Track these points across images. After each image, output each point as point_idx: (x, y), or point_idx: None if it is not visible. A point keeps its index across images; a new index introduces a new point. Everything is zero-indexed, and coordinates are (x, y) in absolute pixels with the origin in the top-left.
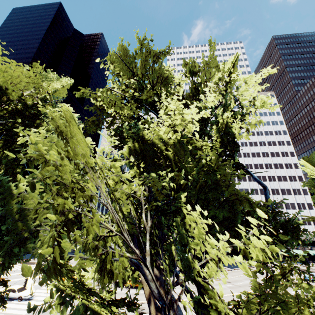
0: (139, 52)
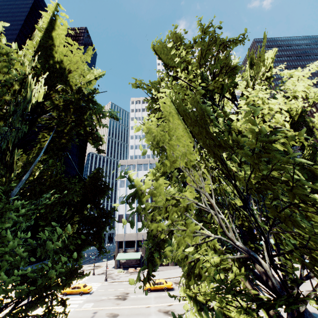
0: (199, 41)
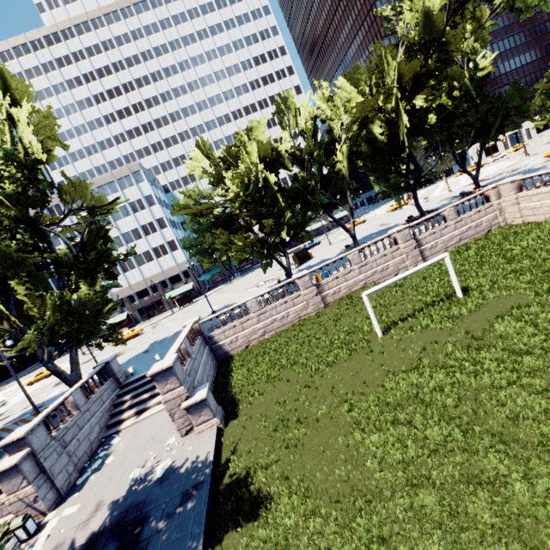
0: None
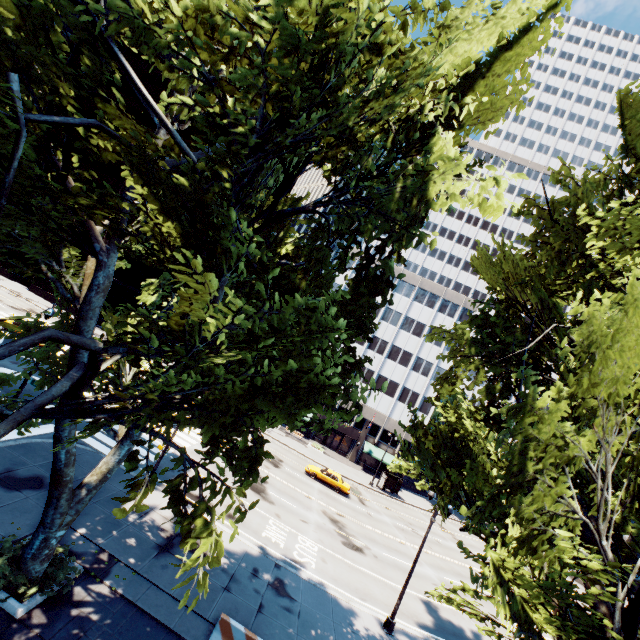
0: None
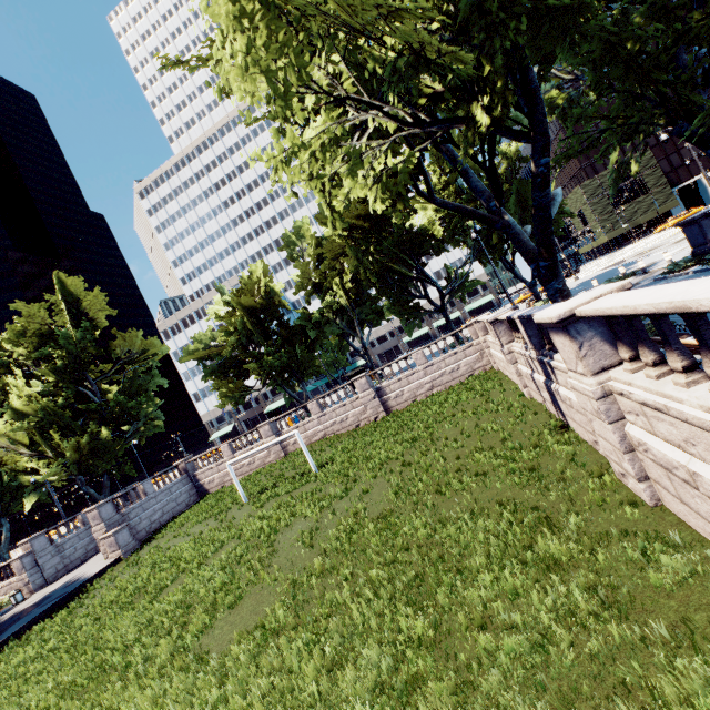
0: None
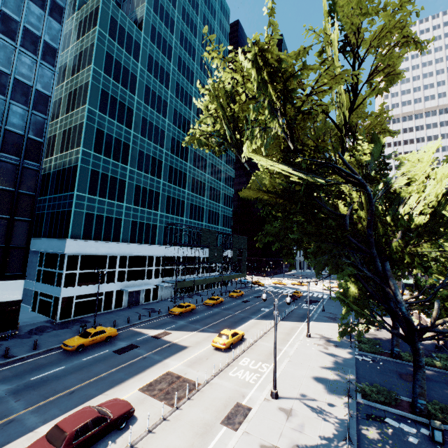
0: None
